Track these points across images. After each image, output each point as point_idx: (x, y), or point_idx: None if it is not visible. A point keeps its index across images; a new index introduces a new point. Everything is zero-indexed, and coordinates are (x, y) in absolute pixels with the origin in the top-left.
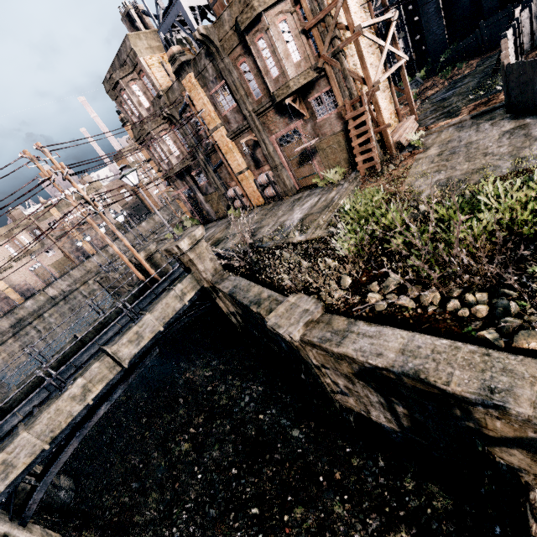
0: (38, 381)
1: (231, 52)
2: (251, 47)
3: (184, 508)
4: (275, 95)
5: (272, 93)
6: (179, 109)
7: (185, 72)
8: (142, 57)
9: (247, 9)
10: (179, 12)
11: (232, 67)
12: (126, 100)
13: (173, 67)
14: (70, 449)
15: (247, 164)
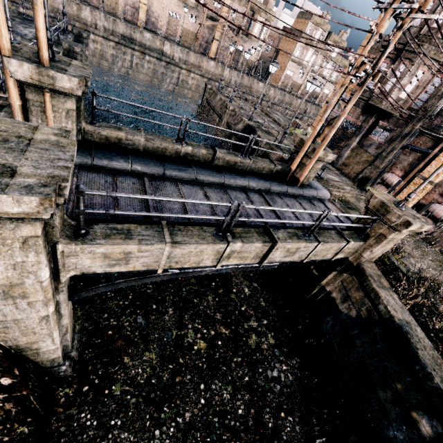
0: (160, 150)
1: None
2: None
3: (174, 420)
4: None
5: None
6: None
7: None
8: None
9: None
10: None
11: None
12: None
13: None
14: (159, 277)
15: (442, 182)
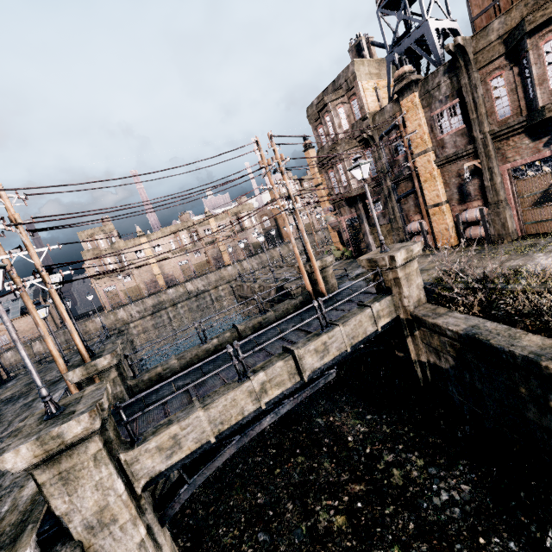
0: (193, 359)
1: (484, 65)
2: (529, 52)
3: None
4: (546, 108)
5: (540, 107)
6: (383, 132)
7: (409, 91)
8: (360, 81)
9: (547, 4)
10: (421, 33)
11: (479, 82)
12: (326, 122)
13: (396, 87)
14: (226, 454)
15: (448, 196)
